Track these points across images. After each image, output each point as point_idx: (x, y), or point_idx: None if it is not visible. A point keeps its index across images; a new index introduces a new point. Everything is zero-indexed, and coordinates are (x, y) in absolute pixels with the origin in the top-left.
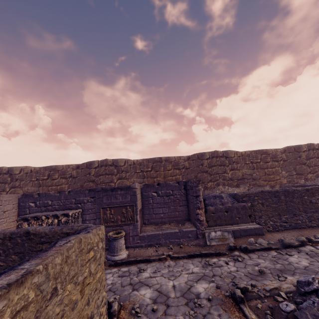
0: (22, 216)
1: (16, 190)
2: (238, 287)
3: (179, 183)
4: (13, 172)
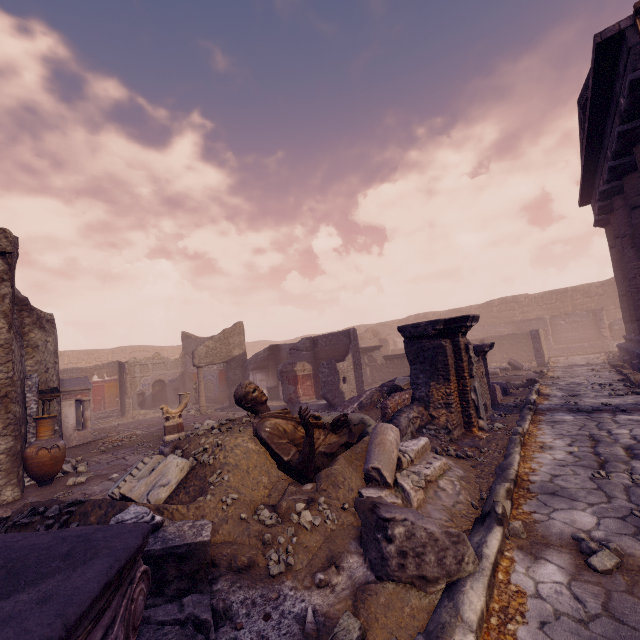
0: None
1: None
2: (608, 351)
3: (587, 312)
4: (428, 316)
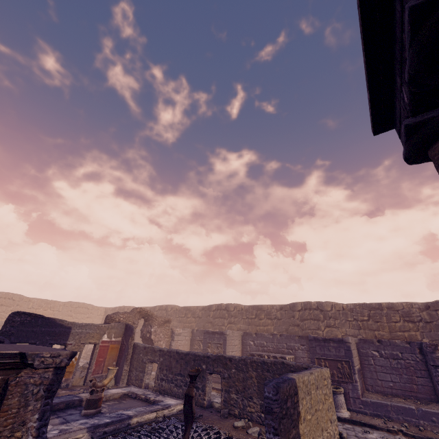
0: (249, 352)
1: (232, 326)
2: None
3: (410, 344)
4: (229, 309)
